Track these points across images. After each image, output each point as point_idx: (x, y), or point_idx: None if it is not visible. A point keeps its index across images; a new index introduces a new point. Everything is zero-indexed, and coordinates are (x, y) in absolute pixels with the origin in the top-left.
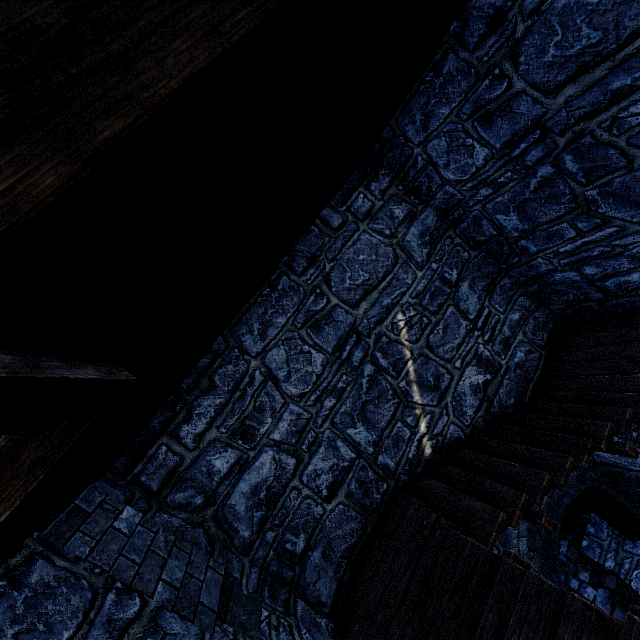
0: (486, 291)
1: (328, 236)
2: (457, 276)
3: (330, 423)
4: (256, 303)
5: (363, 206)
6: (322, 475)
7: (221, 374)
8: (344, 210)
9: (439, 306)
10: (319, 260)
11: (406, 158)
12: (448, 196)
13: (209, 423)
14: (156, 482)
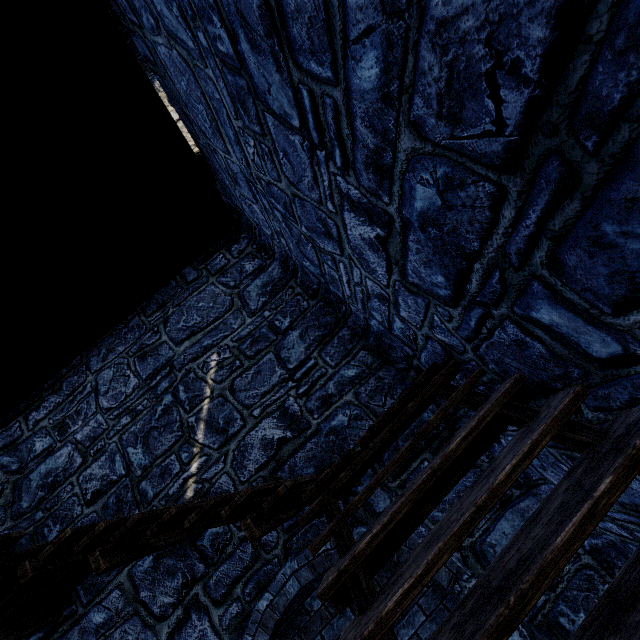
0: (319, 341)
1: (181, 288)
2: (289, 324)
3: (119, 438)
4: (111, 335)
5: (219, 264)
6: (94, 480)
7: (69, 381)
8: (202, 268)
9: (257, 351)
10: (167, 306)
11: (250, 222)
12: (280, 249)
13: (47, 414)
14: (1, 444)
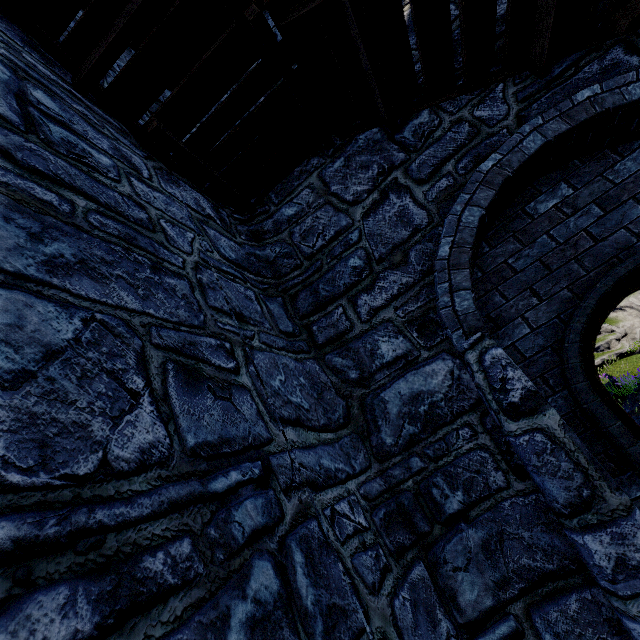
0: None
1: None
2: None
3: None
4: None
5: None
6: None
7: None
8: None
9: None
10: None
11: None
12: None
13: None
14: None
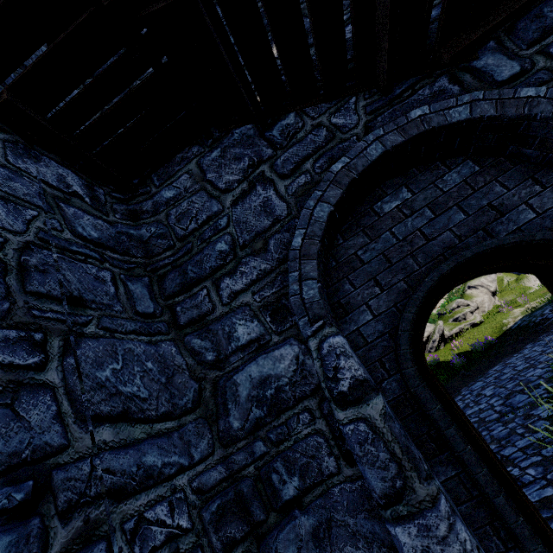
0: None
1: None
2: None
3: None
4: None
5: None
6: None
7: None
8: None
9: None
10: None
11: None
12: None
13: None
14: None
